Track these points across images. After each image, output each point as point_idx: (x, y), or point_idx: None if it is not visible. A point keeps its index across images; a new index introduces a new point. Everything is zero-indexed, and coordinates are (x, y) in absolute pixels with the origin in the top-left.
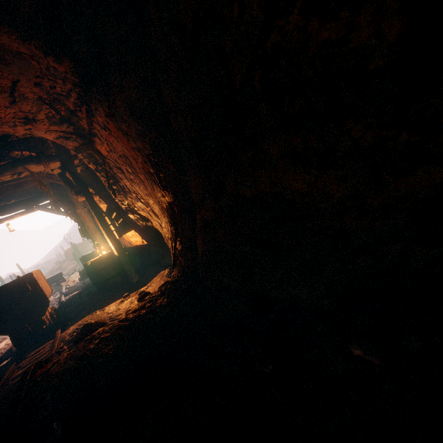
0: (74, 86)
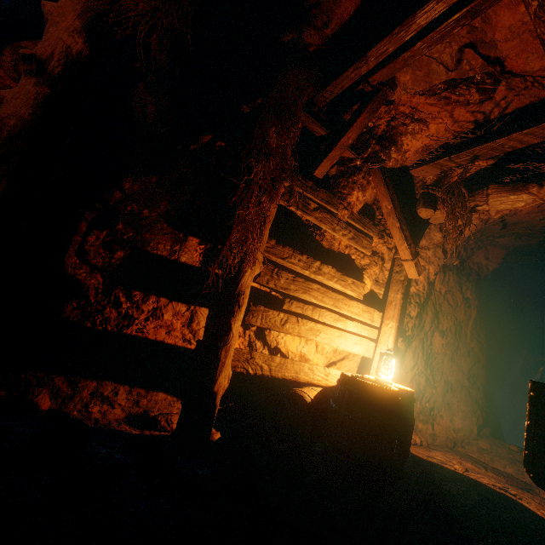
0: (467, 256)
